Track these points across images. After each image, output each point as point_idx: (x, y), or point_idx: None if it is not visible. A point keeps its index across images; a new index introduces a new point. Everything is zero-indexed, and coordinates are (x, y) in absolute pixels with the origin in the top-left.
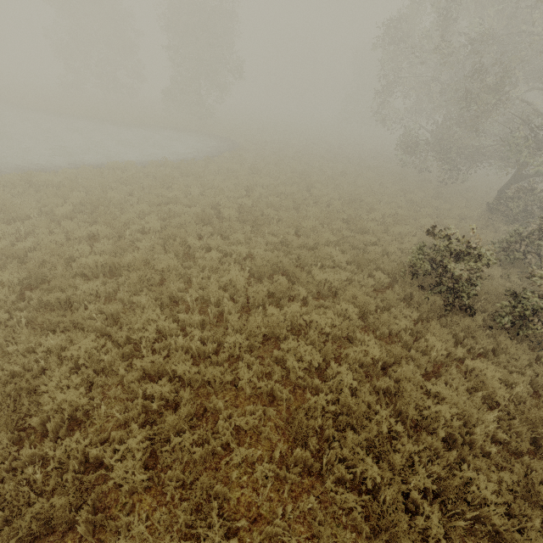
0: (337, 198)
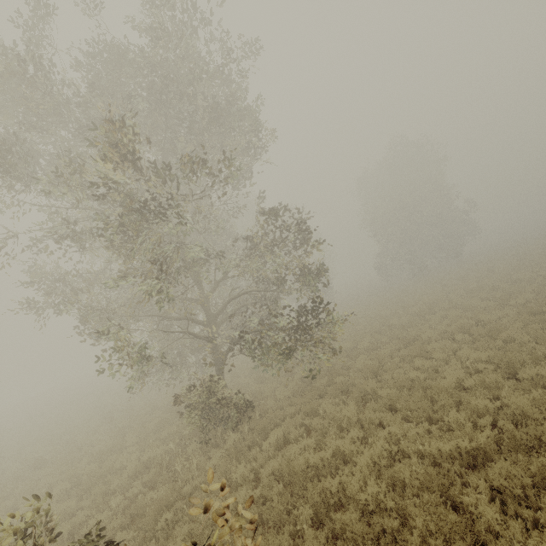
0: None
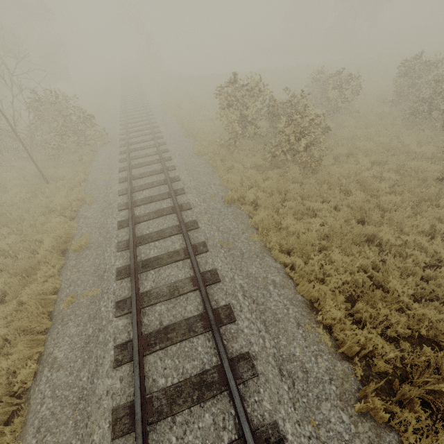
0: None
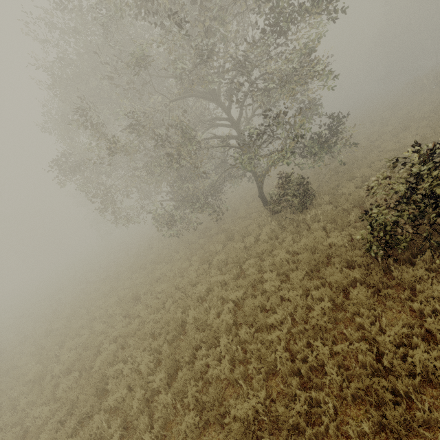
0: (153, 363)
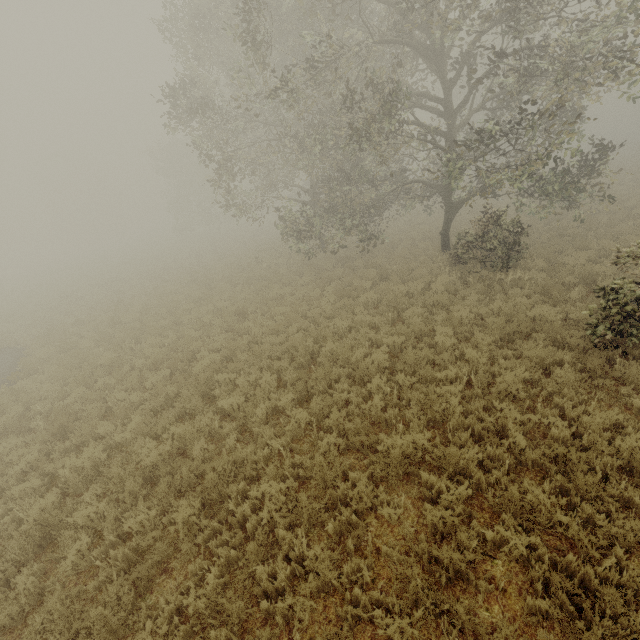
0: (275, 383)
